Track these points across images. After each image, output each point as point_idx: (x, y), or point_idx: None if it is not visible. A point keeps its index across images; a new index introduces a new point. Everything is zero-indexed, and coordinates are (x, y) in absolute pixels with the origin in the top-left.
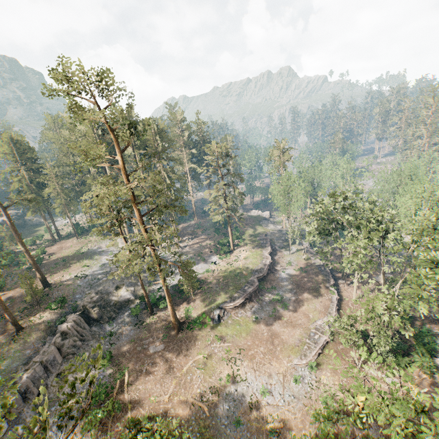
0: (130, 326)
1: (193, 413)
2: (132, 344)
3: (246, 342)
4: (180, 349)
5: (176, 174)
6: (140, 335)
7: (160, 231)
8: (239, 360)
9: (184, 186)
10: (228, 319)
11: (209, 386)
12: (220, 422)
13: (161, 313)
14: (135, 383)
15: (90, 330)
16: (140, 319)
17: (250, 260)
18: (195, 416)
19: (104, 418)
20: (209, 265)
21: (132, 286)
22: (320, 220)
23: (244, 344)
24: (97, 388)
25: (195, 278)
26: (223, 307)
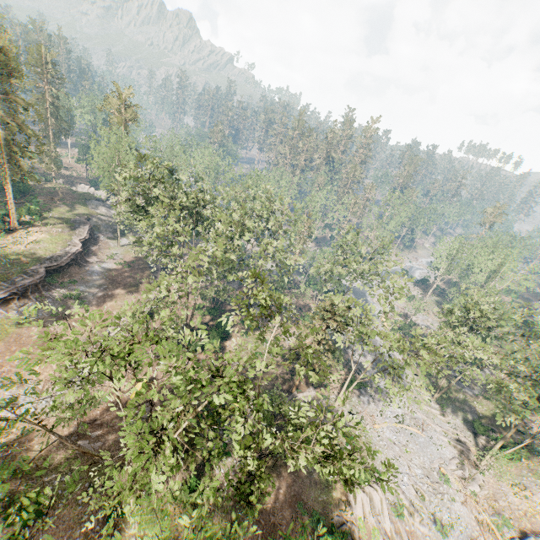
0: None
1: None
2: None
3: None
4: None
5: None
6: None
7: None
8: None
9: None
10: None
11: None
12: None
13: None
14: None
15: None
16: None
17: (44, 245)
18: None
19: None
20: None
21: None
22: (131, 193)
23: None
24: None
25: None
26: None
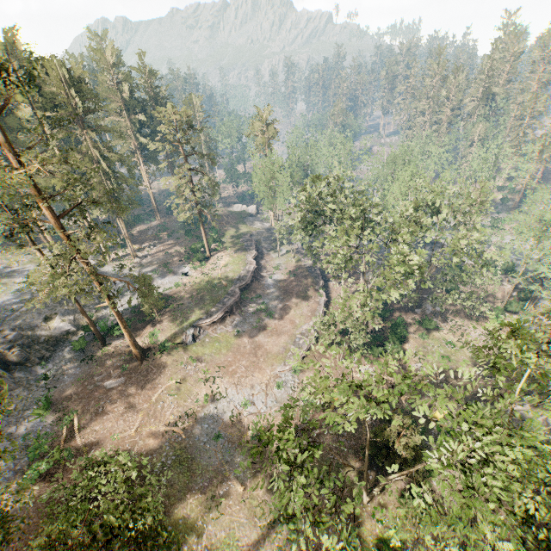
0: (75, 364)
1: (166, 440)
2: (79, 384)
3: (227, 359)
4: (146, 379)
5: (116, 153)
6: (91, 371)
7: (90, 238)
8: (218, 378)
9: (131, 172)
10: (205, 338)
11: (185, 410)
12: (199, 441)
13: (117, 342)
14: (90, 425)
15: (12, 377)
16: (88, 353)
17: (231, 267)
18: (169, 442)
19: (52, 469)
20: (179, 277)
21: (71, 314)
22: (303, 215)
23: (224, 361)
24: (36, 441)
25: (152, 295)
26: (198, 325)
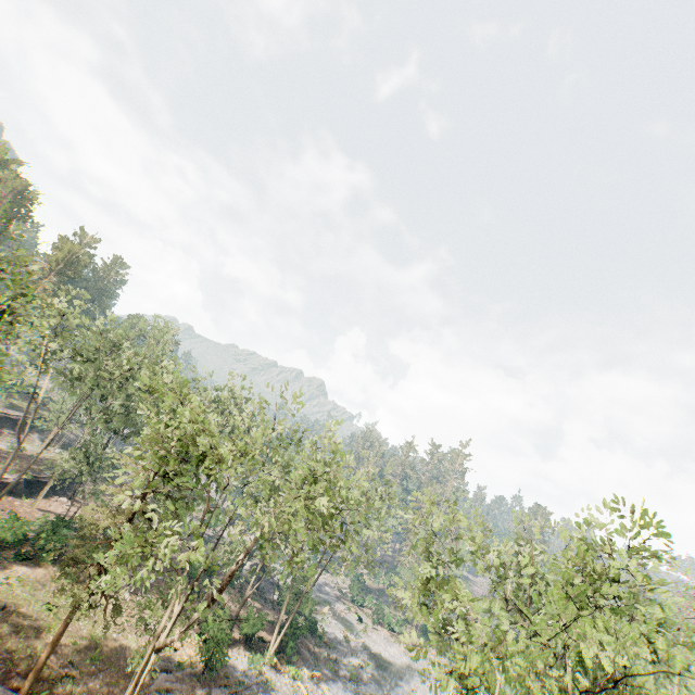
0: None
1: None
2: None
3: None
4: None
5: None
6: None
7: None
8: None
9: None
10: None
11: None
12: None
13: None
14: None
15: None
16: None
17: None
18: None
19: None
20: None
21: None
22: None
23: None
24: None
25: None
26: None
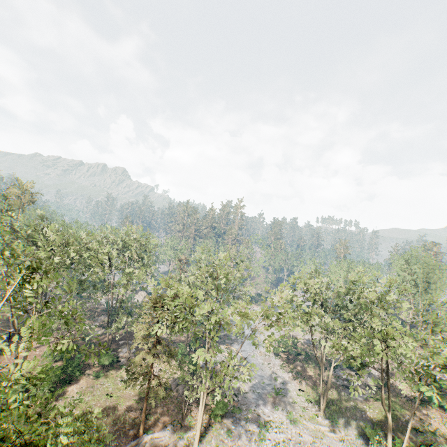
0: None
1: None
2: None
3: None
4: None
5: None
6: None
7: None
8: None
9: None
10: None
11: None
12: None
13: None
14: None
15: None
16: None
17: None
18: None
19: None
20: None
21: None
22: None
23: None
24: None
25: None
26: None
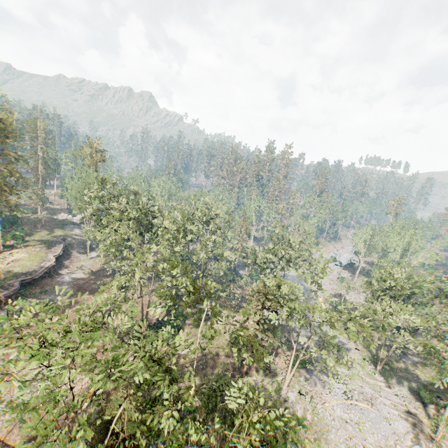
0: None
1: None
2: None
3: None
4: None
5: None
6: None
7: None
8: None
9: None
10: None
11: None
12: None
13: None
14: None
15: None
16: None
17: (23, 262)
18: None
19: None
20: None
21: None
22: (93, 211)
23: None
24: None
25: None
26: None
